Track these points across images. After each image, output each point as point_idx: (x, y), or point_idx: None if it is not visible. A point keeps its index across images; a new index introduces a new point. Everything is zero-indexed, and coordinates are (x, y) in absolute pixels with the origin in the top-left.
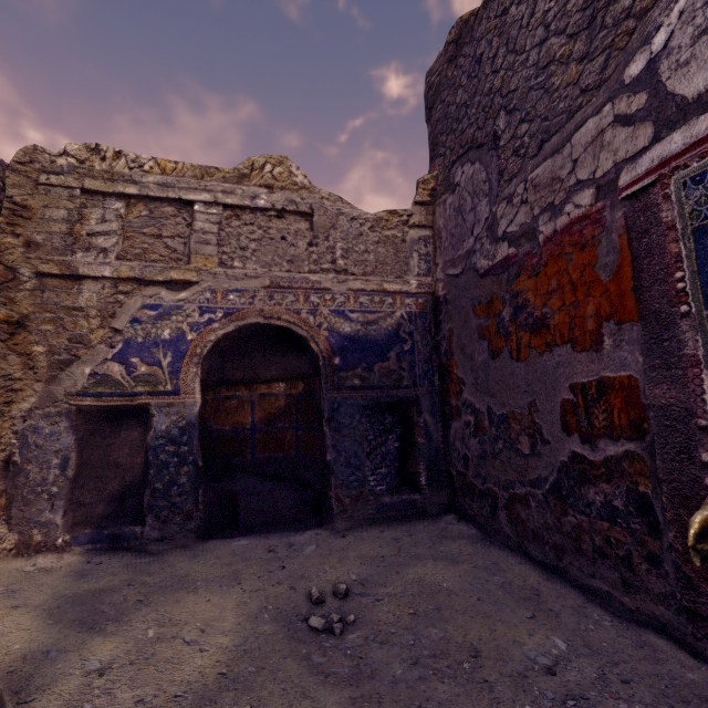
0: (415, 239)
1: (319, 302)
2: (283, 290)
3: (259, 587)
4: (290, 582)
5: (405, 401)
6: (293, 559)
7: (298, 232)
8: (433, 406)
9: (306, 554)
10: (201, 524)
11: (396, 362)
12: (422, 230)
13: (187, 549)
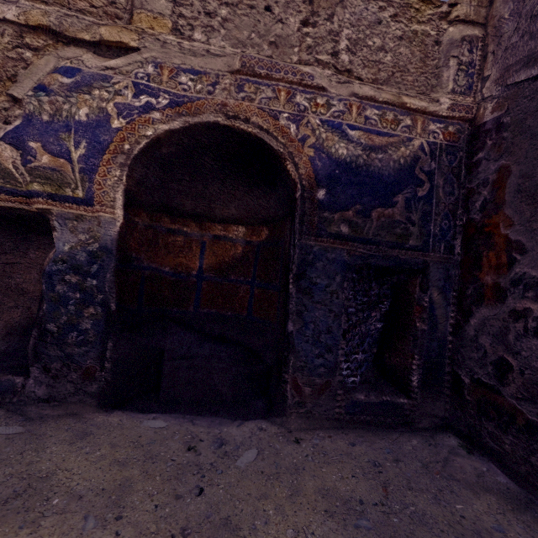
0: (456, 39)
1: (306, 106)
2: (258, 80)
3: (147, 537)
4: (203, 534)
5: (405, 268)
6: (219, 474)
7: (289, 4)
8: (446, 281)
9: (241, 468)
10: (106, 388)
11: (404, 210)
12: (468, 27)
13: (80, 419)
